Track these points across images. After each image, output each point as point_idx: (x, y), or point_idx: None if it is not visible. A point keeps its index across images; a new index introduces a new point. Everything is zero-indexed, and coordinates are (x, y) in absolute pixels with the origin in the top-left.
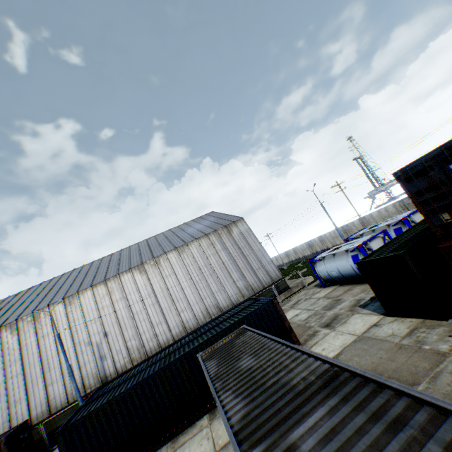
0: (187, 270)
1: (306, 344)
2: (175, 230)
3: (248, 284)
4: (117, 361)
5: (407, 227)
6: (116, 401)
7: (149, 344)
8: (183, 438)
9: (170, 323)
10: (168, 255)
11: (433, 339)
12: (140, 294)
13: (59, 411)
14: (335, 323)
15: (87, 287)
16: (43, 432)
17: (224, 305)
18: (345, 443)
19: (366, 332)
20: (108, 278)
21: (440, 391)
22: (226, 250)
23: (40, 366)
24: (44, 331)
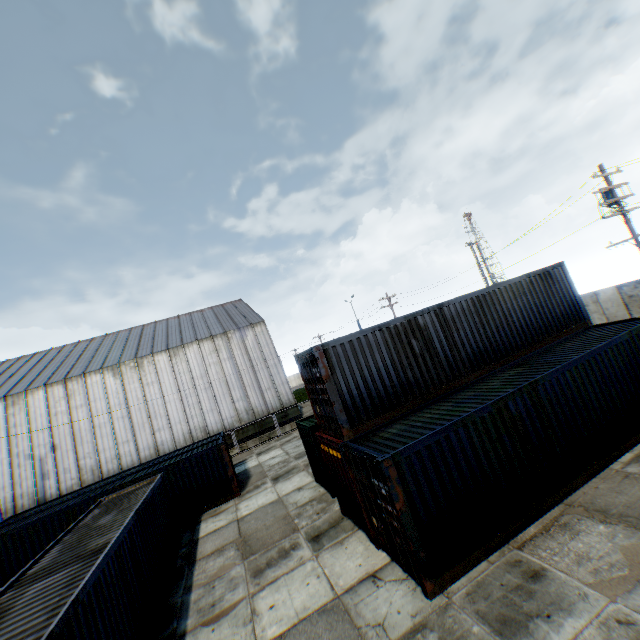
0: (176, 380)
1: (243, 496)
2: (183, 319)
3: (250, 406)
4: (64, 481)
5: None
6: (11, 535)
7: (108, 465)
8: None
9: (140, 444)
10: (156, 357)
11: (308, 514)
12: (109, 403)
13: None
14: (283, 478)
15: (41, 385)
16: None
17: (214, 429)
18: (43, 592)
19: (286, 495)
20: (70, 377)
21: (257, 562)
22: (233, 360)
23: None
24: None
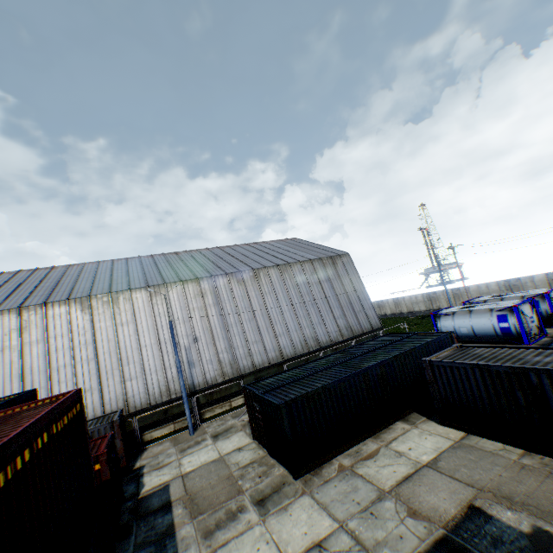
0: (288, 293)
1: None
2: (256, 246)
3: (348, 324)
4: (207, 371)
5: (547, 301)
6: (328, 389)
7: (243, 361)
8: (389, 435)
9: (267, 345)
10: (269, 270)
11: None
12: (237, 305)
13: (138, 412)
14: None
15: (176, 280)
16: (135, 428)
17: (323, 340)
18: None
19: None
20: (201, 277)
21: None
22: (329, 282)
23: (117, 357)
24: (123, 318)
